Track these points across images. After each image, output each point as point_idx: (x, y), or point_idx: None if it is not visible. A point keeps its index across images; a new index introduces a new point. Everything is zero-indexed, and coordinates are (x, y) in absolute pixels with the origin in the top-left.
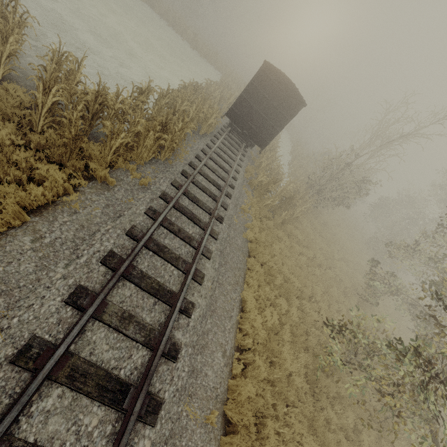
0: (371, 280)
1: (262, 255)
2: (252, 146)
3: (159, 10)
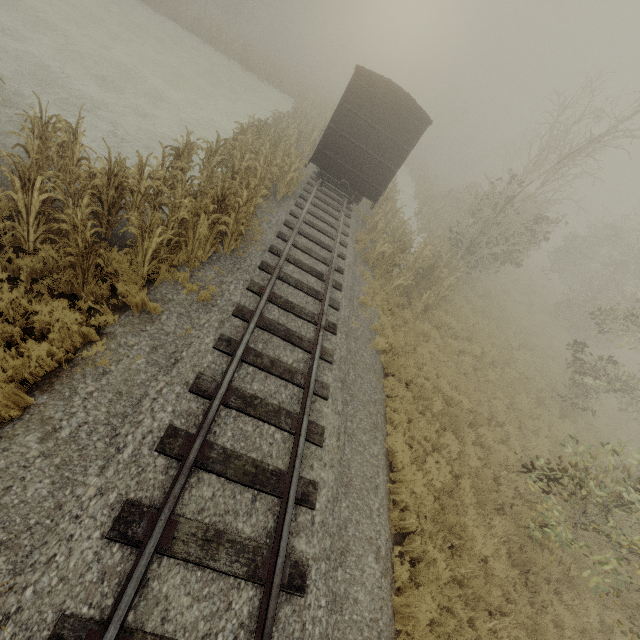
0: (579, 375)
1: (405, 368)
2: (358, 200)
3: (187, 23)
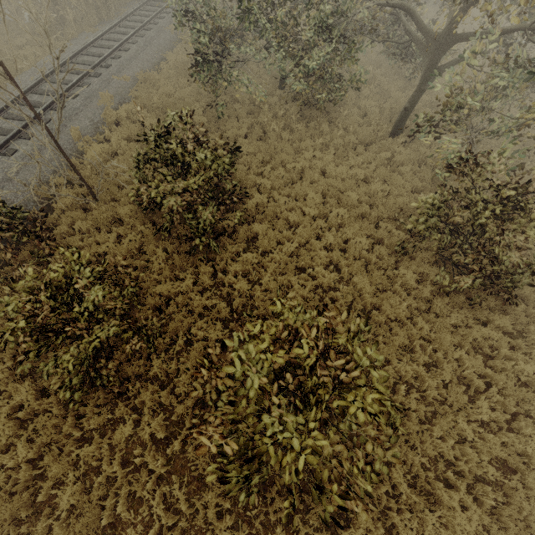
0: None
1: None
2: None
3: None
